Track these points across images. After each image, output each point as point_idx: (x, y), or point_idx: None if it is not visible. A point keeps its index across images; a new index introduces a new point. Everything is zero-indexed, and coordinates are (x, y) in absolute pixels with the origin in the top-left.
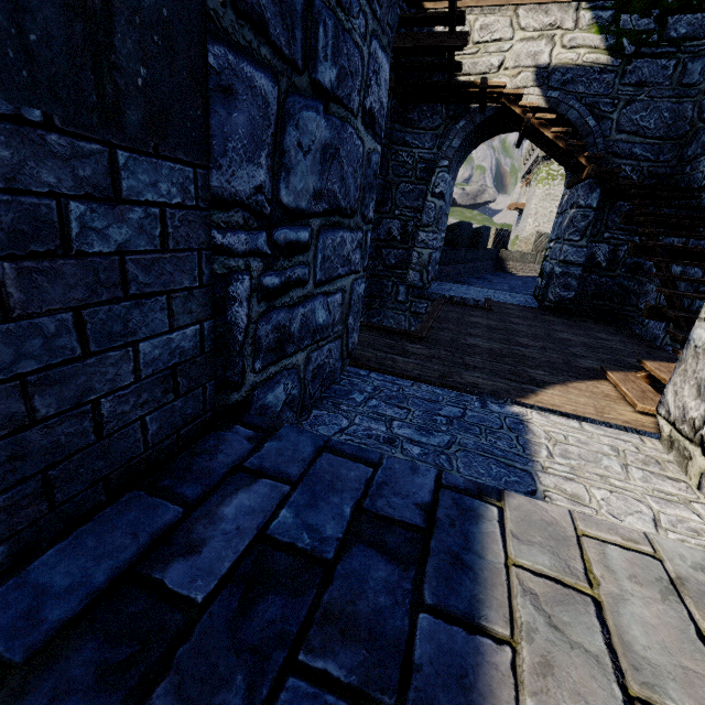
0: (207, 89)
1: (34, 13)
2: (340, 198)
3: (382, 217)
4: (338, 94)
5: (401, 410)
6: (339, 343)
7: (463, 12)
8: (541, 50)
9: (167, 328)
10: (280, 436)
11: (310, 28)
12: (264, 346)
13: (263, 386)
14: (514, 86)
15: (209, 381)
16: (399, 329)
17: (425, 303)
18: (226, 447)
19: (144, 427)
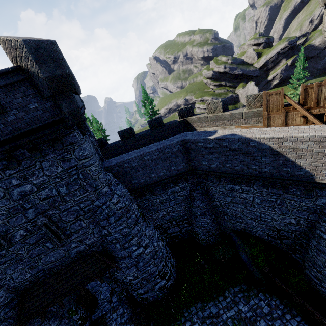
0: None
1: None
2: None
3: None
4: None
5: None
6: None
7: None
8: None
9: None
10: None
11: None
12: None
13: None
14: None
15: None
16: None
17: None
18: None
19: None
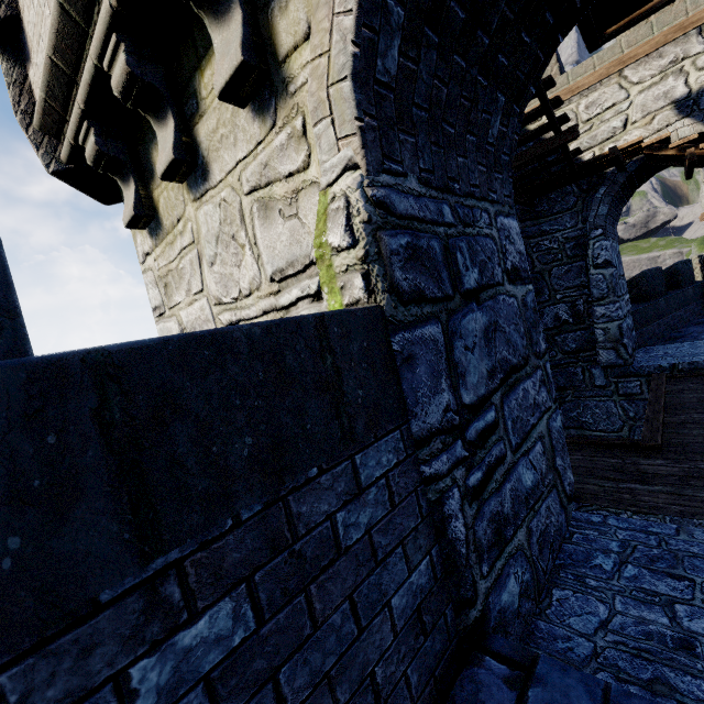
0: (396, 367)
1: (307, 412)
2: (511, 358)
3: (543, 306)
4: (483, 282)
5: (678, 582)
6: (554, 493)
7: (563, 115)
8: (671, 87)
9: (407, 573)
10: (540, 676)
11: (450, 262)
12: (485, 544)
13: (495, 587)
14: (653, 131)
15: (447, 606)
16: (619, 440)
17: (636, 381)
18: (485, 694)
19: (408, 682)
